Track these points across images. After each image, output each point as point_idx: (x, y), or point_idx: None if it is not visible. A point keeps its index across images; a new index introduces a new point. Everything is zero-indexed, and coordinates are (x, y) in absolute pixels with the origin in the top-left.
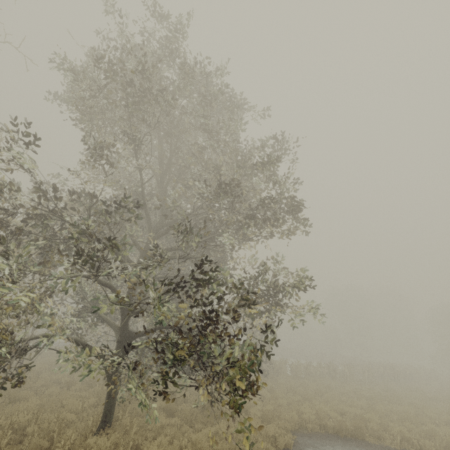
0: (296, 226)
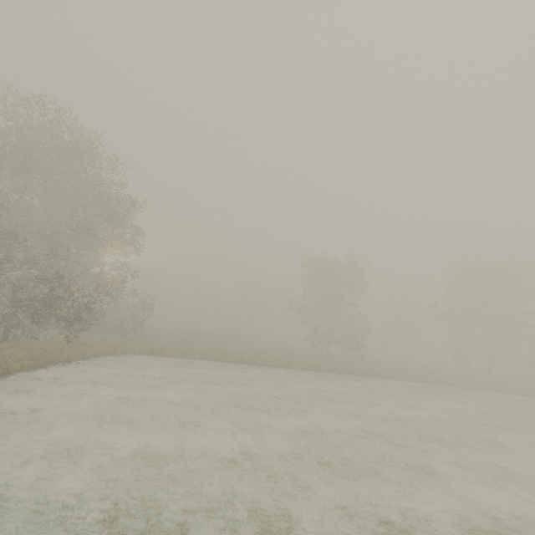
0: (131, 251)
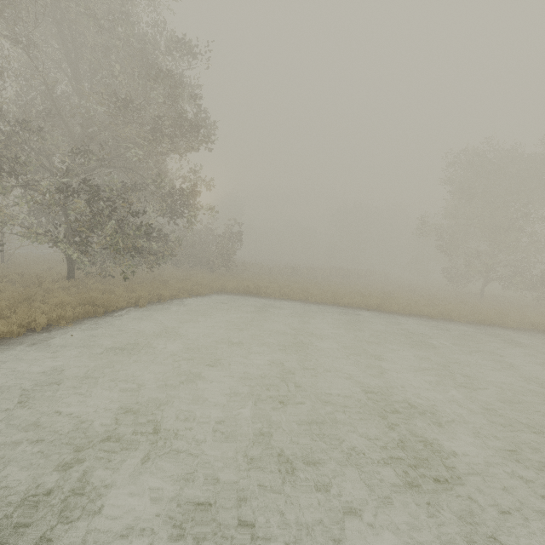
0: (197, 143)
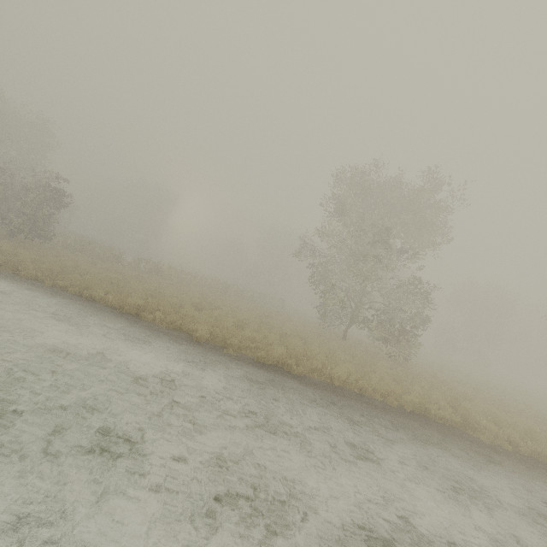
0: None
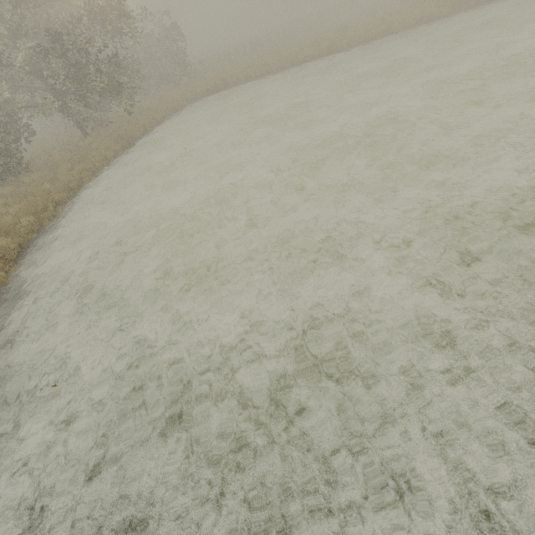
0: None
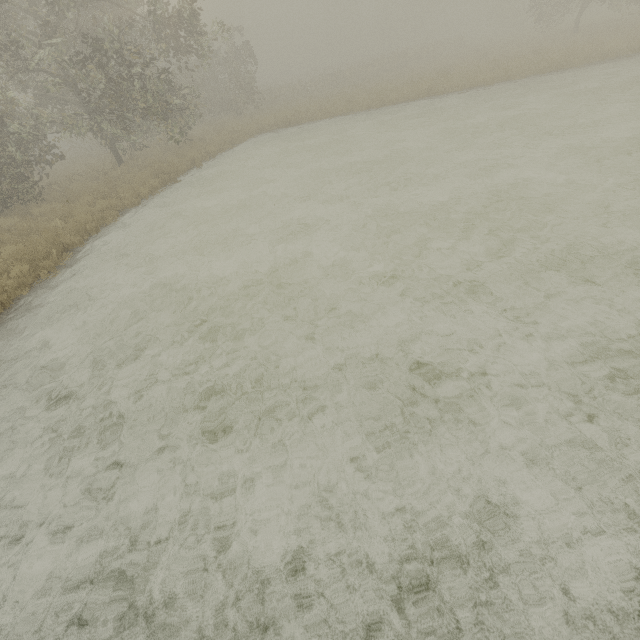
0: None
